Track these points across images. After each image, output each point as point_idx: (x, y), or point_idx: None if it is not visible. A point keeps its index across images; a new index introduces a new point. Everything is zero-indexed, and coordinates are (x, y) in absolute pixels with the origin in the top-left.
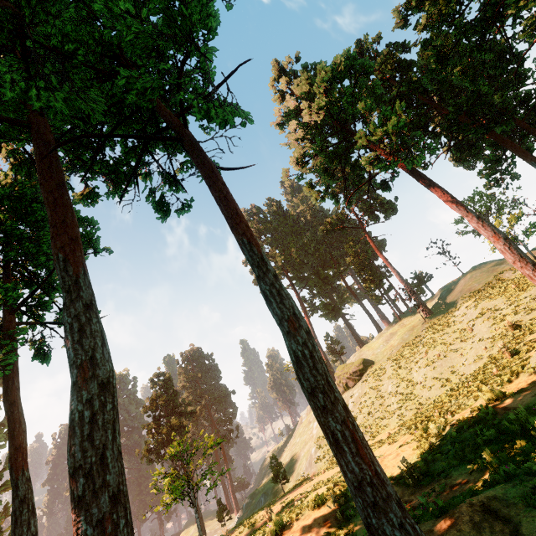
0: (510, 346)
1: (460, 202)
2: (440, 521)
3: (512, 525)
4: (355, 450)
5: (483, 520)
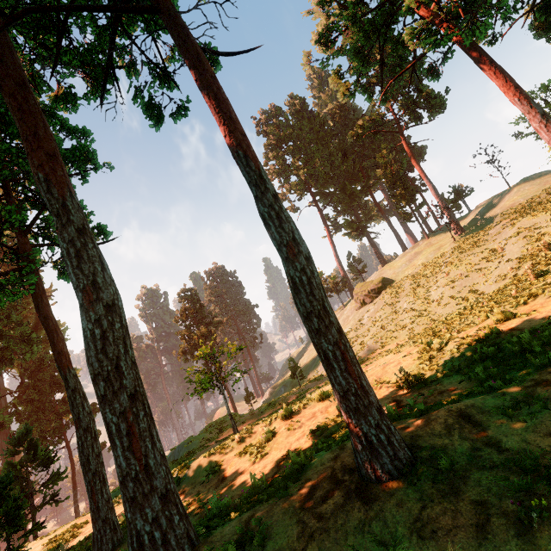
0: (538, 267)
1: (525, 93)
2: (418, 421)
3: (481, 428)
4: (344, 367)
5: (456, 423)
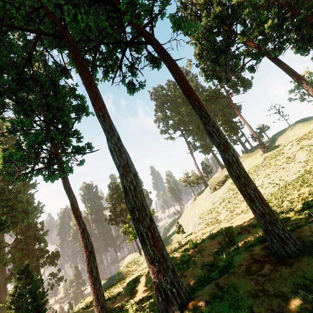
0: None
1: (303, 78)
2: (293, 233)
3: None
4: (260, 201)
5: None
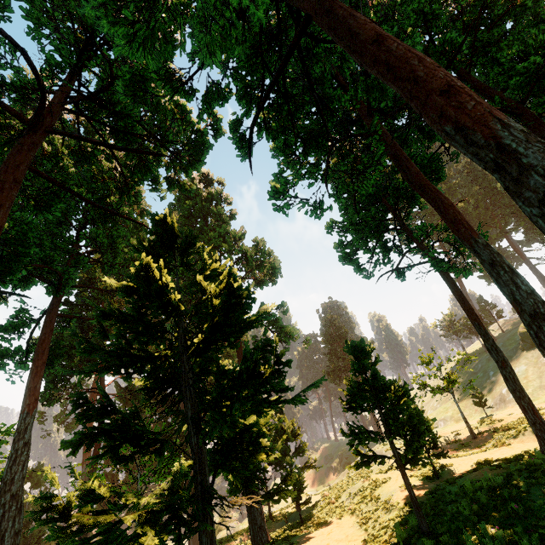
0: None
1: None
2: None
3: None
4: None
5: None
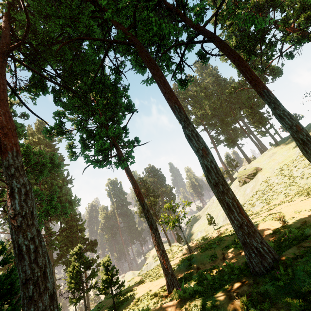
0: None
1: None
2: None
3: None
4: None
5: None
